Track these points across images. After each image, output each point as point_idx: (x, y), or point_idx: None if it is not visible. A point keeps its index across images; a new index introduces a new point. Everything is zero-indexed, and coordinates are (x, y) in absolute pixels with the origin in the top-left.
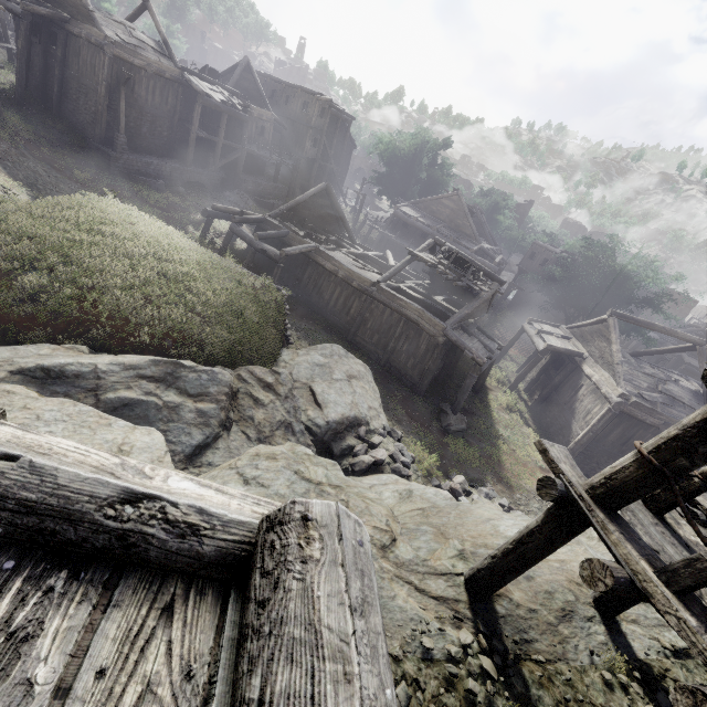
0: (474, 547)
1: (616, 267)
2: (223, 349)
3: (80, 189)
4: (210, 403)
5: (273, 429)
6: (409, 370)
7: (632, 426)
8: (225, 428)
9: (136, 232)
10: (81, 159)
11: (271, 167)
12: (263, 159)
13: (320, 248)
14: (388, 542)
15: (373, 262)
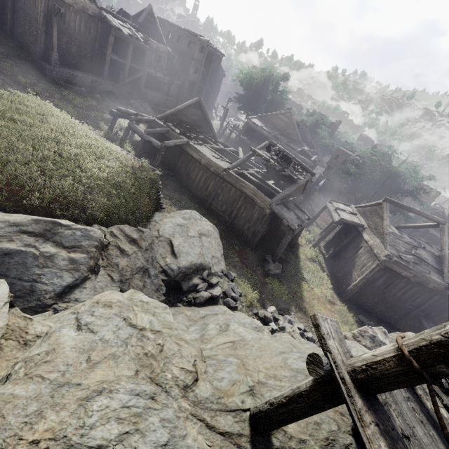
0: (266, 378)
1: (391, 168)
2: (102, 212)
3: (21, 90)
4: (81, 254)
5: (133, 273)
6: (245, 231)
7: (392, 277)
8: (94, 272)
9: (43, 121)
10: (25, 69)
11: (166, 86)
12: (159, 79)
13: (190, 142)
14: (190, 383)
15: (229, 155)
